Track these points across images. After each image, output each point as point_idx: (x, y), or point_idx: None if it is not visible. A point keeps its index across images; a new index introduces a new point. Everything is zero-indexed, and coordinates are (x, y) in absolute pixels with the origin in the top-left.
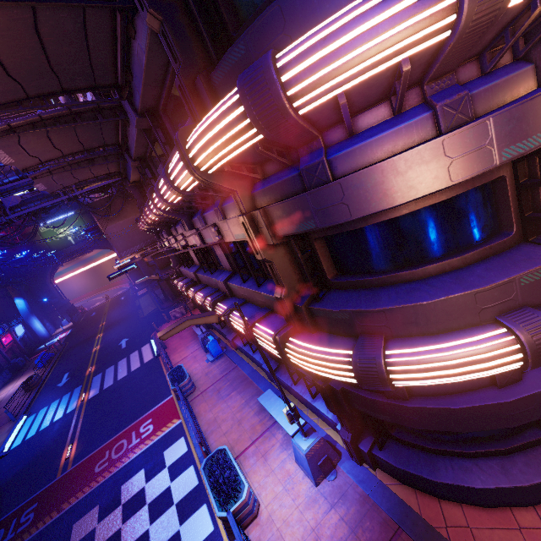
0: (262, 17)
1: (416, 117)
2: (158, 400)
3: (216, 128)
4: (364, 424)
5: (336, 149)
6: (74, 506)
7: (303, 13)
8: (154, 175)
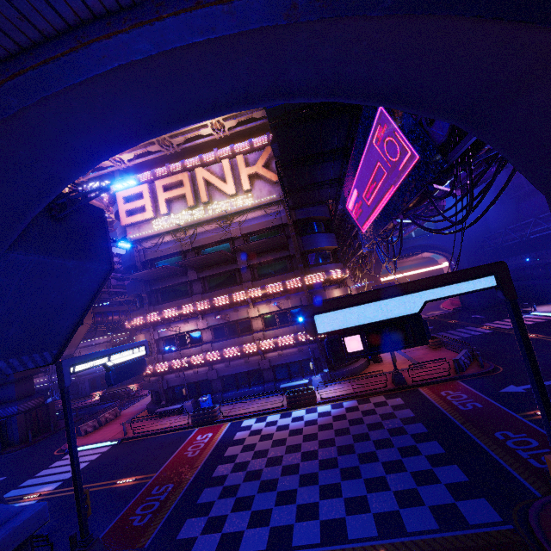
0: (323, 266)
1: (337, 285)
2: (187, 434)
3: (318, 276)
4: (328, 369)
5: (329, 286)
6: (208, 459)
7: (328, 268)
8: (205, 287)
